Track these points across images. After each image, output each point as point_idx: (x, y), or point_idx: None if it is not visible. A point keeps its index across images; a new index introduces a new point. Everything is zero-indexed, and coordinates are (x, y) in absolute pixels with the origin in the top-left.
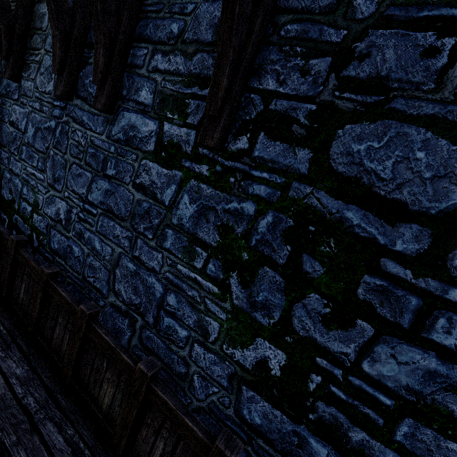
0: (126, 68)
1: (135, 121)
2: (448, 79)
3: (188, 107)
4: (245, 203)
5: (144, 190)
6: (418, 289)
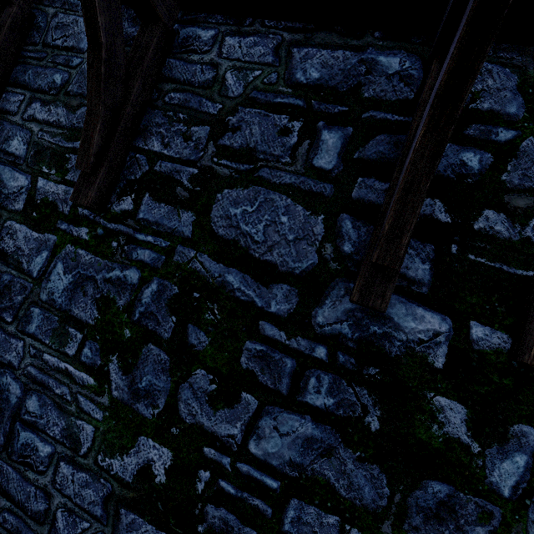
0: None
1: (1, 173)
2: (299, 155)
3: (69, 162)
4: (128, 271)
5: (6, 258)
6: (292, 350)
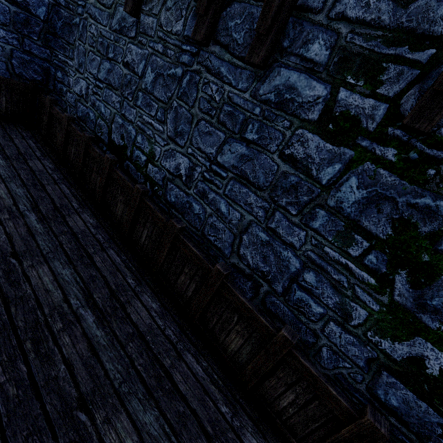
0: (294, 12)
1: (295, 81)
2: None
3: (384, 73)
4: None
5: (294, 163)
6: None
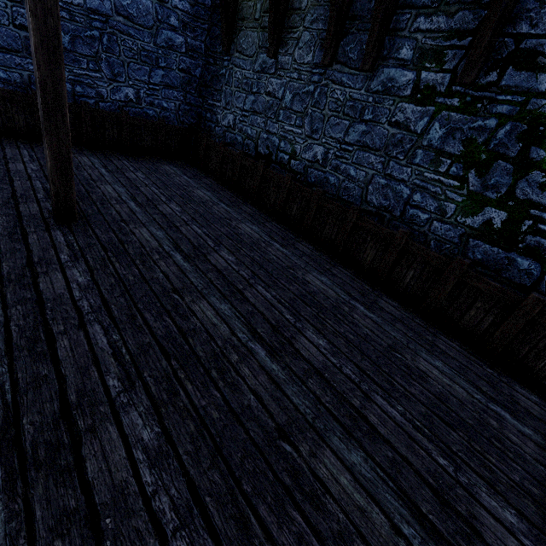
0: (388, 33)
1: (394, 74)
2: None
3: (446, 56)
4: (488, 121)
5: (399, 125)
6: None
